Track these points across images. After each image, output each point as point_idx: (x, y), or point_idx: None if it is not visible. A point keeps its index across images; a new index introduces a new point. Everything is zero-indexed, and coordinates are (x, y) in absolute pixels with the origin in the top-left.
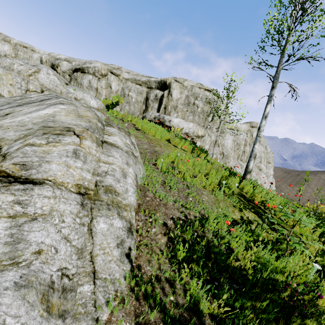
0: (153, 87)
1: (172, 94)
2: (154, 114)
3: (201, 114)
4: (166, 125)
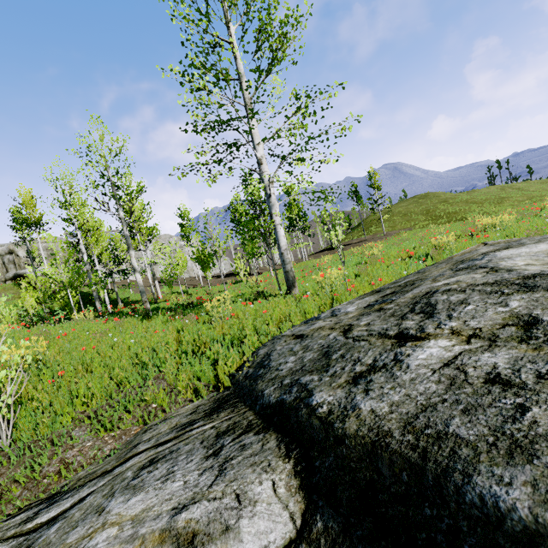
0: (3, 254)
1: (19, 255)
2: (11, 274)
3: (50, 257)
4: (24, 277)
